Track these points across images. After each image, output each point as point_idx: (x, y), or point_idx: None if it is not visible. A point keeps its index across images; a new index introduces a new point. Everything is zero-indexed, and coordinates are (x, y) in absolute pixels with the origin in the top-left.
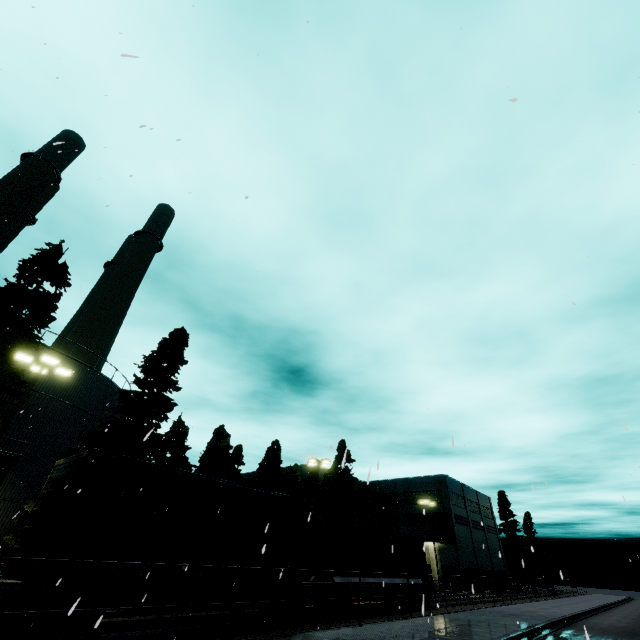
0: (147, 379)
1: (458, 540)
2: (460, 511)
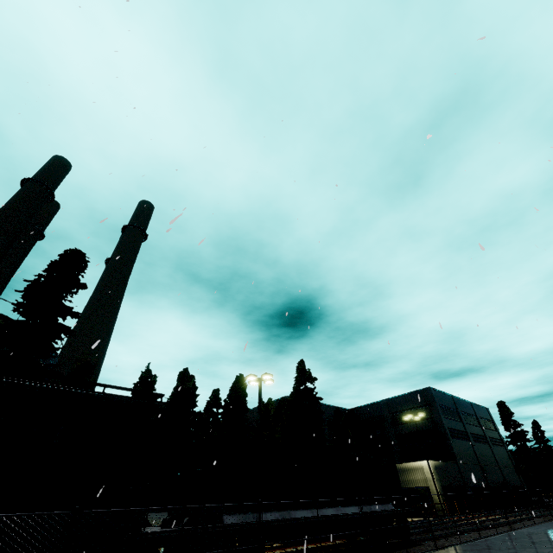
0: (23, 302)
1: (458, 456)
2: (455, 424)
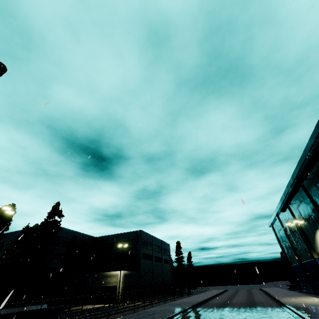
0: None
1: (142, 268)
2: (148, 251)
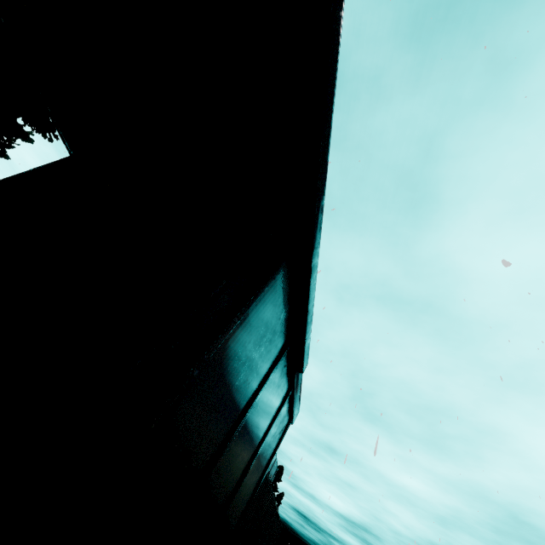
0: None
1: None
2: None
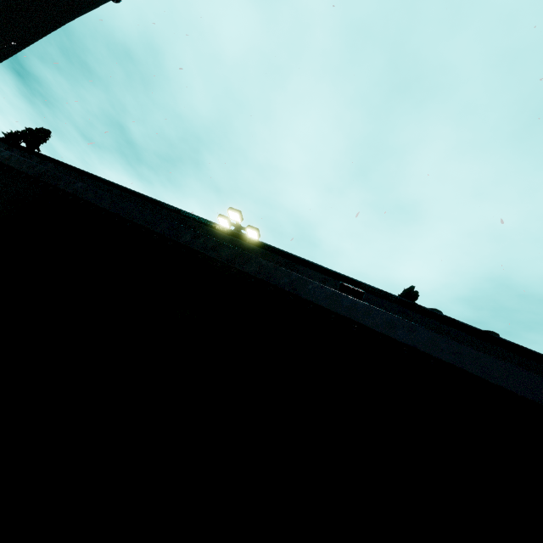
0: None
1: None
2: None
